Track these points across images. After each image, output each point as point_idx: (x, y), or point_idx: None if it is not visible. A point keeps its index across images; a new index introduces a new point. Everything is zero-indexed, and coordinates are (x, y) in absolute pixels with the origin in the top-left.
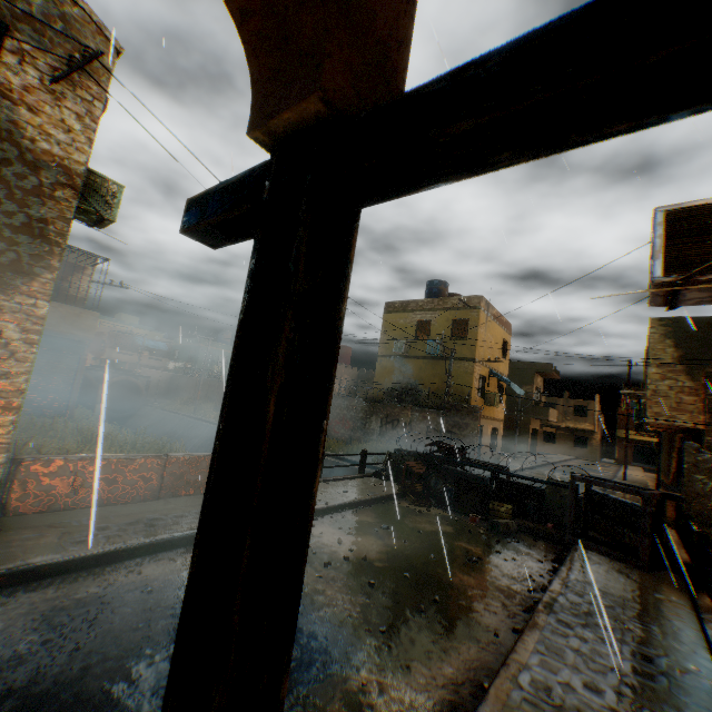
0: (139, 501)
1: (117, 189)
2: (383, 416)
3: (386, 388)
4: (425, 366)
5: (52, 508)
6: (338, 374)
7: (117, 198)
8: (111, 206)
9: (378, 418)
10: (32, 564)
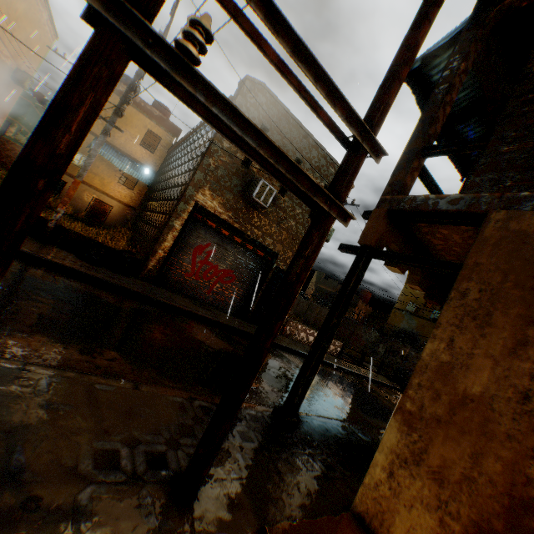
0: (307, 345)
1: (332, 231)
2: (388, 346)
3: (394, 329)
4: (426, 325)
5: (289, 337)
6: (359, 308)
7: (331, 234)
8: (329, 237)
9: (384, 346)
10: (305, 353)
